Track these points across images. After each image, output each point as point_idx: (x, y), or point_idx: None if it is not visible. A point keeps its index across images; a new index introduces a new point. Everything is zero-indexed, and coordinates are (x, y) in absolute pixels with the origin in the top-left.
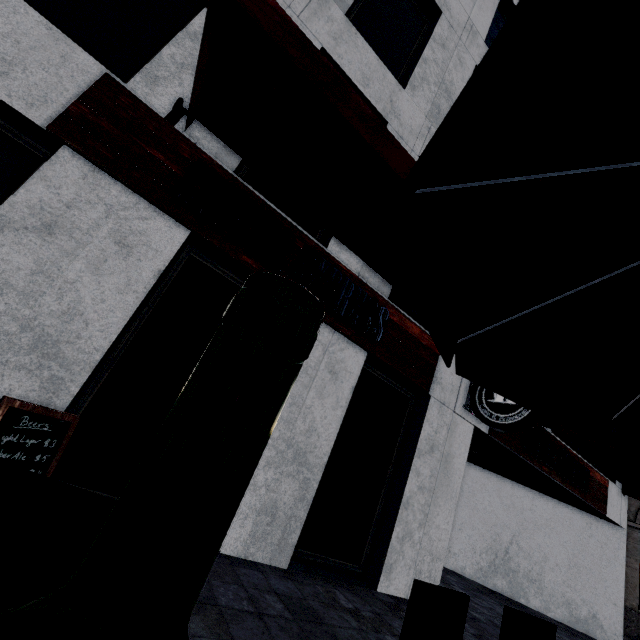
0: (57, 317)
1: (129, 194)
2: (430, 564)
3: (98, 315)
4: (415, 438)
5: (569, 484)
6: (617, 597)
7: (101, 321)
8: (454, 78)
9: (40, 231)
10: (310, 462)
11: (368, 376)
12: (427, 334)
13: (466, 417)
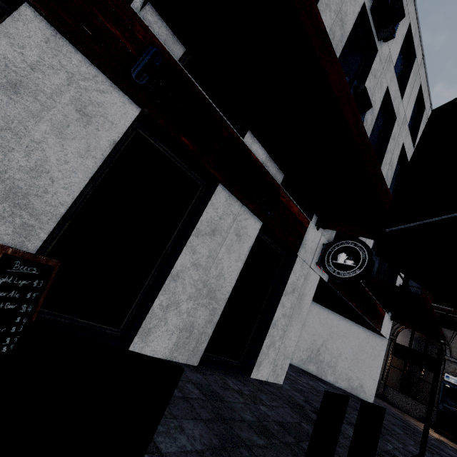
0: (25, 172)
1: (88, 65)
2: (283, 361)
3: (62, 174)
4: (284, 283)
5: (365, 314)
6: (376, 376)
7: (65, 180)
8: (348, 10)
9: (6, 88)
10: (217, 297)
11: (258, 239)
12: (302, 213)
13: (316, 271)
